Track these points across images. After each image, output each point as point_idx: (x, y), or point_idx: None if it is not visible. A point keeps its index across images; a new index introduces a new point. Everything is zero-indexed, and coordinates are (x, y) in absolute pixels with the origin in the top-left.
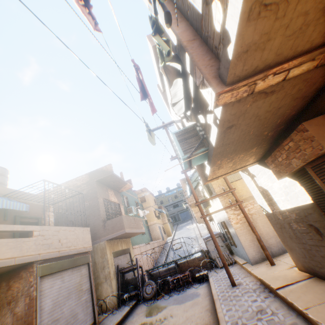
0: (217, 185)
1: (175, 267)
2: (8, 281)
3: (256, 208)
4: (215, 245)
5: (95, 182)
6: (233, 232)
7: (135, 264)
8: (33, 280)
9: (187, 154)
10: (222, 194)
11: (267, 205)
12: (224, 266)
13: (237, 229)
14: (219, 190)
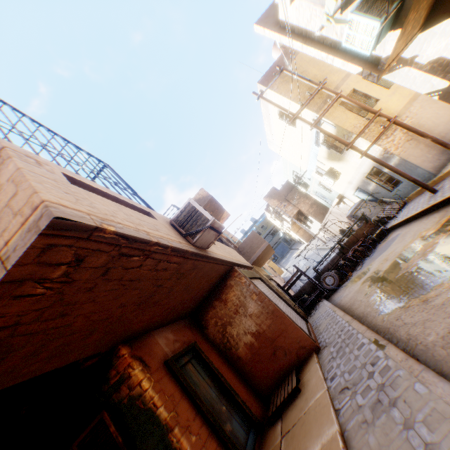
0: (352, 126)
1: (339, 253)
2: (218, 298)
3: (407, 124)
4: (393, 170)
5: None
6: (394, 164)
7: (297, 271)
8: (246, 280)
9: (383, 17)
10: (370, 122)
11: (440, 80)
12: (415, 182)
13: (400, 154)
14: (357, 130)
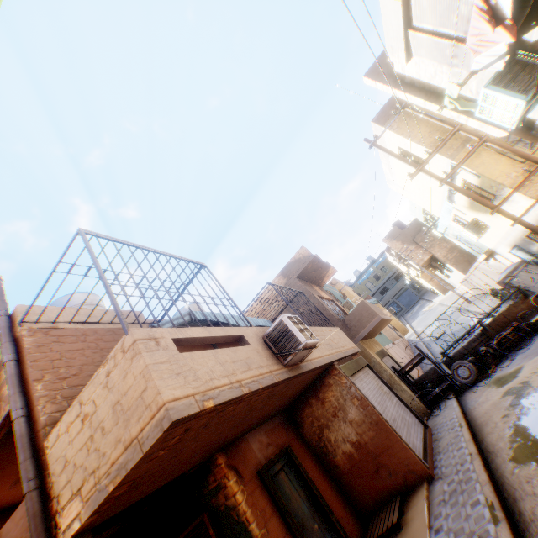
0: (503, 176)
1: (480, 334)
2: (315, 396)
3: None
4: None
5: (297, 279)
6: None
7: (418, 354)
8: (347, 381)
9: (529, 93)
10: (529, 176)
11: None
12: None
13: None
14: (511, 181)
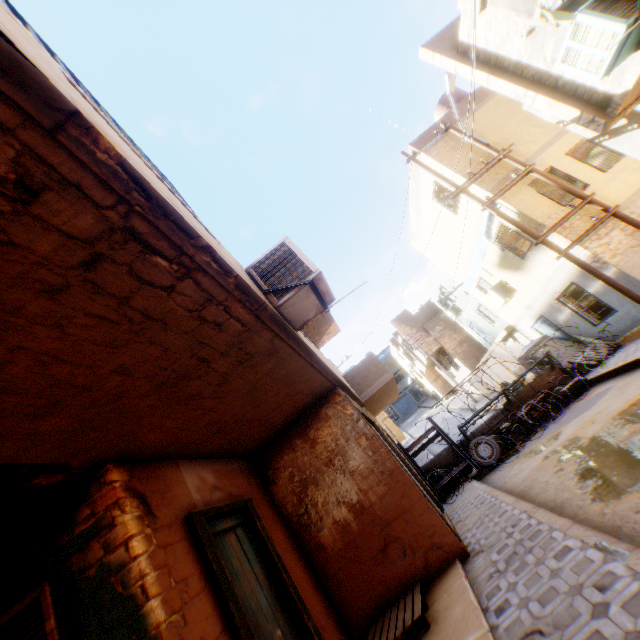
0: (544, 217)
1: (502, 411)
2: (303, 435)
3: None
4: (610, 283)
5: None
6: None
7: (432, 428)
8: (354, 412)
9: (630, 19)
10: (575, 209)
11: None
12: None
13: (619, 264)
14: (552, 222)
